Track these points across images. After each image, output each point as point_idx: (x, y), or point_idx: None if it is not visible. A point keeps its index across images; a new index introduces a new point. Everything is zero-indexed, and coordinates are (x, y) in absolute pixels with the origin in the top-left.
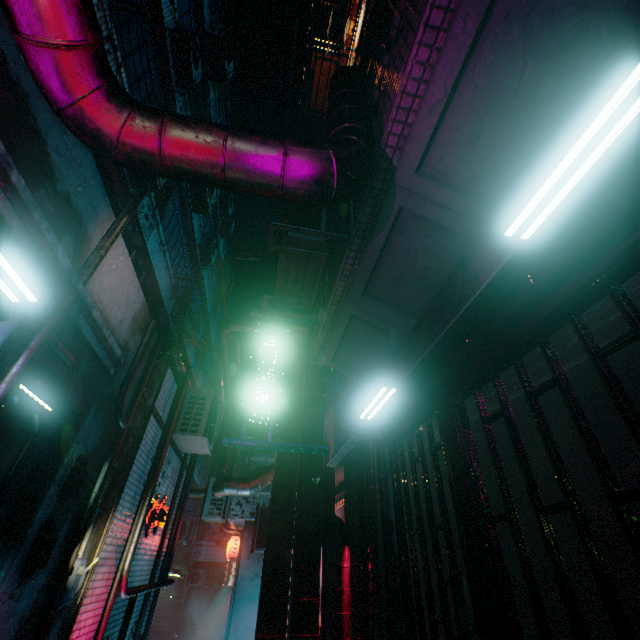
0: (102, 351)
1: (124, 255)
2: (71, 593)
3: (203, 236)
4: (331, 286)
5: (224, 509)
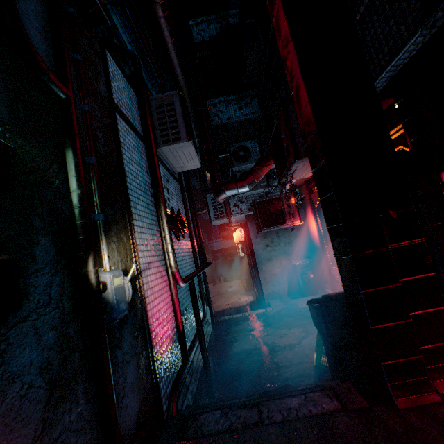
0: None
1: None
2: (120, 306)
3: None
4: None
5: (226, 213)
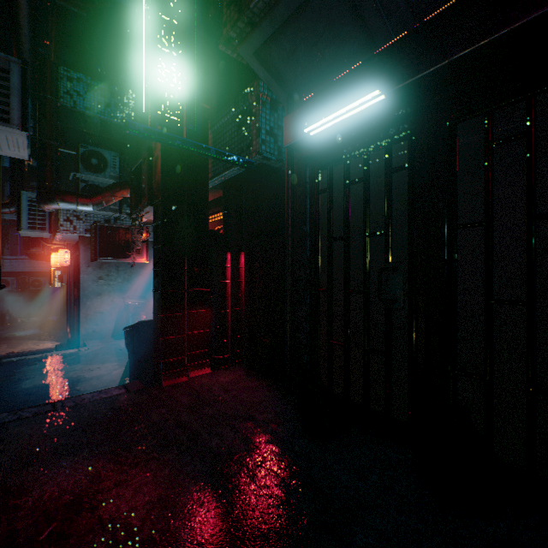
0: None
1: None
2: None
3: None
4: None
5: (50, 225)
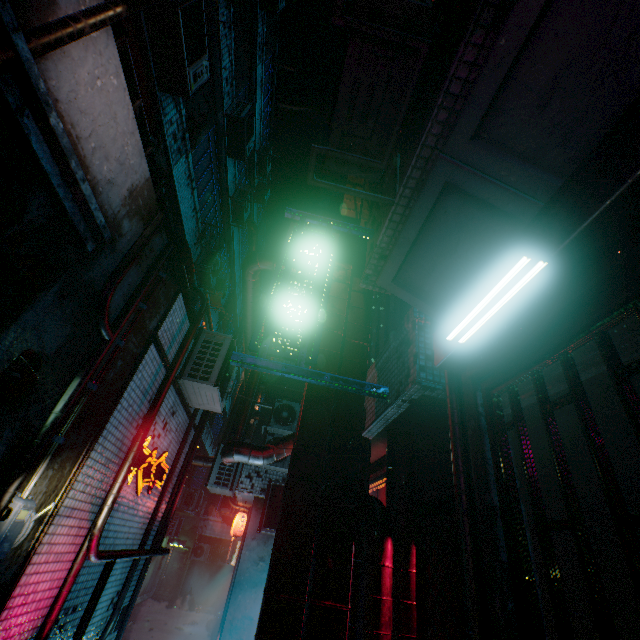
0: (71, 203)
1: (118, 80)
2: (3, 545)
3: (237, 189)
4: (411, 152)
5: (232, 480)
